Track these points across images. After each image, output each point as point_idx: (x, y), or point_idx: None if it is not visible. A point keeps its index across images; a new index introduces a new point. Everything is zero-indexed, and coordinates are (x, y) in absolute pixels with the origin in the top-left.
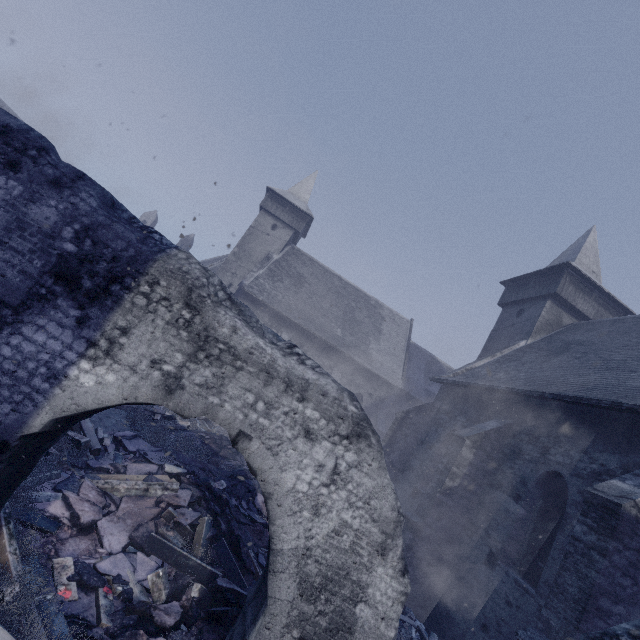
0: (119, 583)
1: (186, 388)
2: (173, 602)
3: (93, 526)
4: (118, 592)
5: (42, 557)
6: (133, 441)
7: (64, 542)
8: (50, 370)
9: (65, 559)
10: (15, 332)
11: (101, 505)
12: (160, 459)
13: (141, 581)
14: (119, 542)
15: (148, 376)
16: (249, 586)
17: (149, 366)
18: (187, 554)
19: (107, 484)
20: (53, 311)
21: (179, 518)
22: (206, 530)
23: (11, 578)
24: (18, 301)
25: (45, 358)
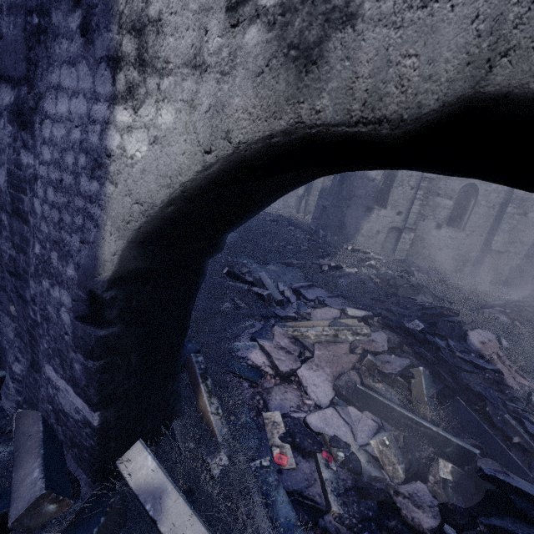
0: (338, 447)
1: (361, 11)
2: (417, 483)
3: (294, 374)
4: (340, 459)
5: (252, 409)
6: (309, 291)
7: (270, 392)
8: (89, 155)
9: (273, 414)
10: (42, 118)
11: (295, 353)
12: (339, 304)
13: (363, 446)
14: (324, 393)
15: (234, 59)
16: (531, 473)
17: (226, 28)
18: (412, 417)
19: (296, 332)
20: (56, 46)
21: (384, 368)
22: (426, 384)
23: (218, 443)
24: (24, 64)
25: (77, 137)
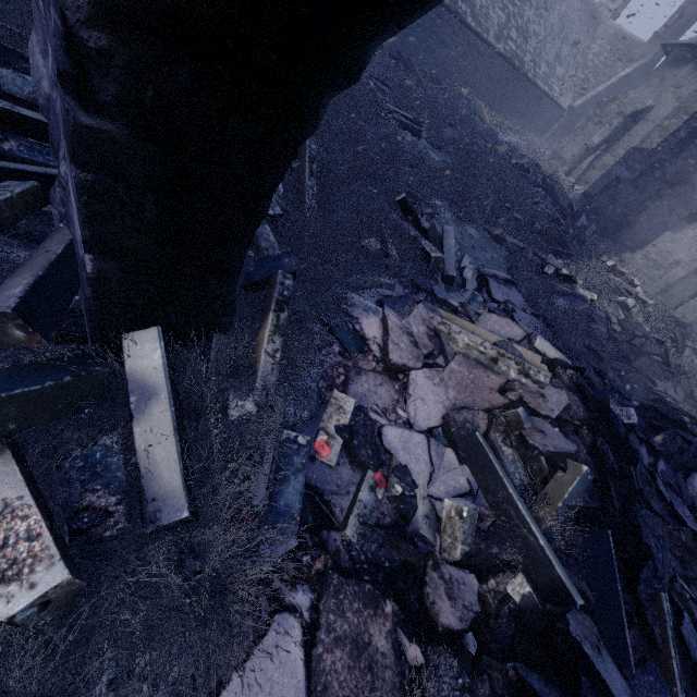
0: (400, 479)
1: None
2: (469, 575)
3: (405, 373)
4: (393, 492)
5: (326, 379)
6: (502, 287)
7: (361, 374)
8: None
9: (346, 398)
10: None
11: (424, 350)
12: (532, 327)
13: (433, 498)
14: (427, 415)
15: None
16: (637, 669)
17: None
18: (523, 511)
19: (443, 326)
20: None
21: (530, 435)
22: (575, 489)
23: (254, 387)
24: None
25: None
